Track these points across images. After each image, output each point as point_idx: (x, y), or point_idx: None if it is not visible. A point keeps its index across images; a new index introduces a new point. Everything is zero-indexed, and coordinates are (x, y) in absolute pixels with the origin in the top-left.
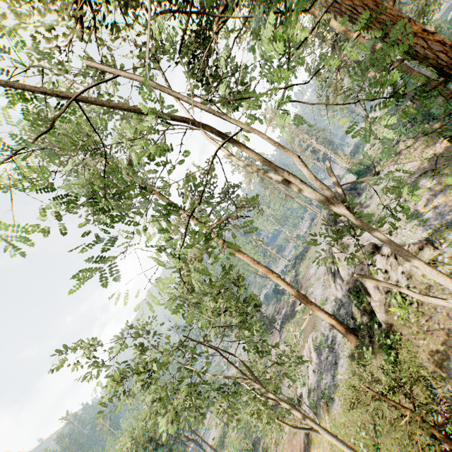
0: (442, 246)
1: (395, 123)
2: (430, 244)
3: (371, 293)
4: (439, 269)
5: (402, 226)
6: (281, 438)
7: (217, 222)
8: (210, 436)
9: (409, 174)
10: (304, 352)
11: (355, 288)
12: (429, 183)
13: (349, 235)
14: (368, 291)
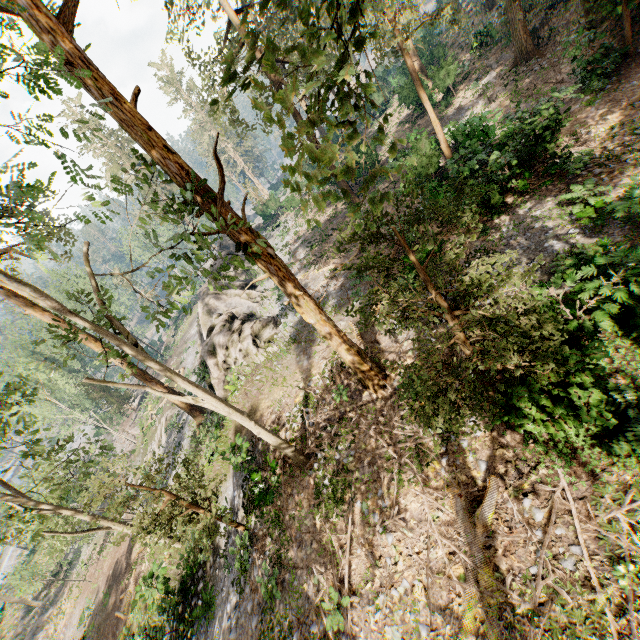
0: (281, 325)
1: (311, 168)
2: (276, 321)
3: (211, 370)
4: (270, 348)
5: (269, 296)
6: (108, 543)
7: None
8: (1, 577)
9: (297, 237)
10: (156, 435)
11: (202, 363)
12: (303, 255)
13: (217, 298)
14: (209, 368)
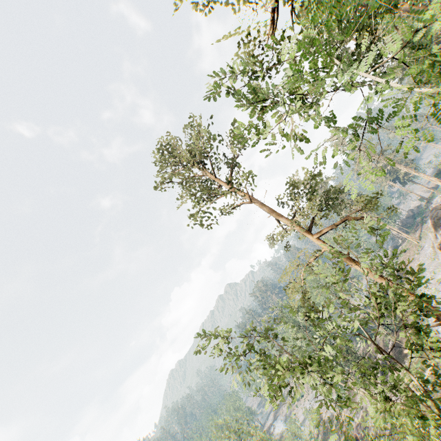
0: None
1: None
2: None
3: None
4: None
5: None
6: None
7: (327, 228)
8: None
9: None
10: None
11: None
12: None
13: None
14: None
